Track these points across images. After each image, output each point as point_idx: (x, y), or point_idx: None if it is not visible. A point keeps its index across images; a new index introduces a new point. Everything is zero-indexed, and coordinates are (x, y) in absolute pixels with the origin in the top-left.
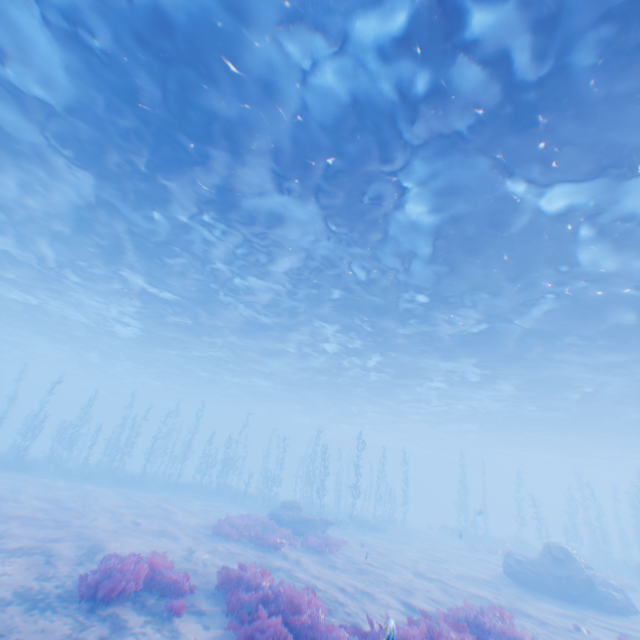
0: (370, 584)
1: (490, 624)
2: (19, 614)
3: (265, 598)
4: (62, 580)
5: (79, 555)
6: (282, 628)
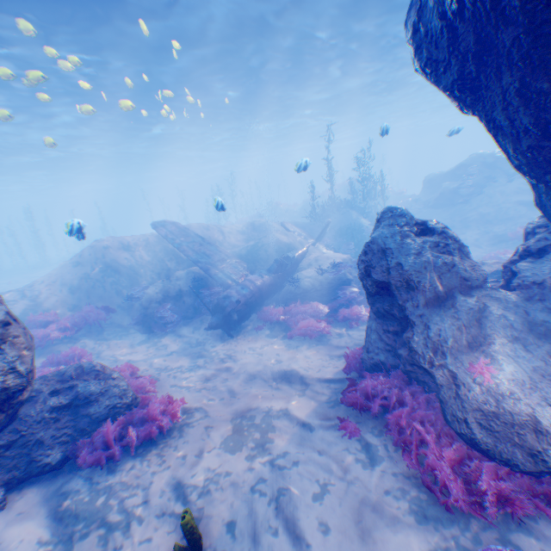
0: None
1: None
2: None
3: None
4: None
5: None
6: None
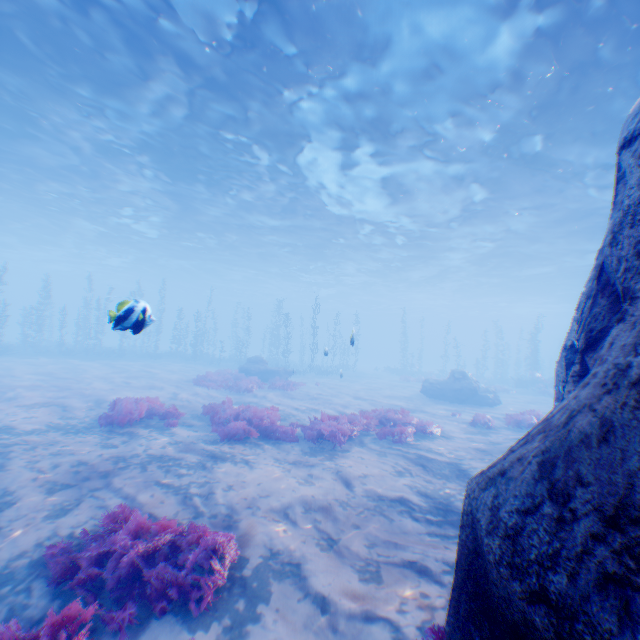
0: (317, 404)
1: (390, 415)
2: (59, 435)
3: (236, 414)
4: (82, 418)
5: (88, 404)
6: (248, 426)
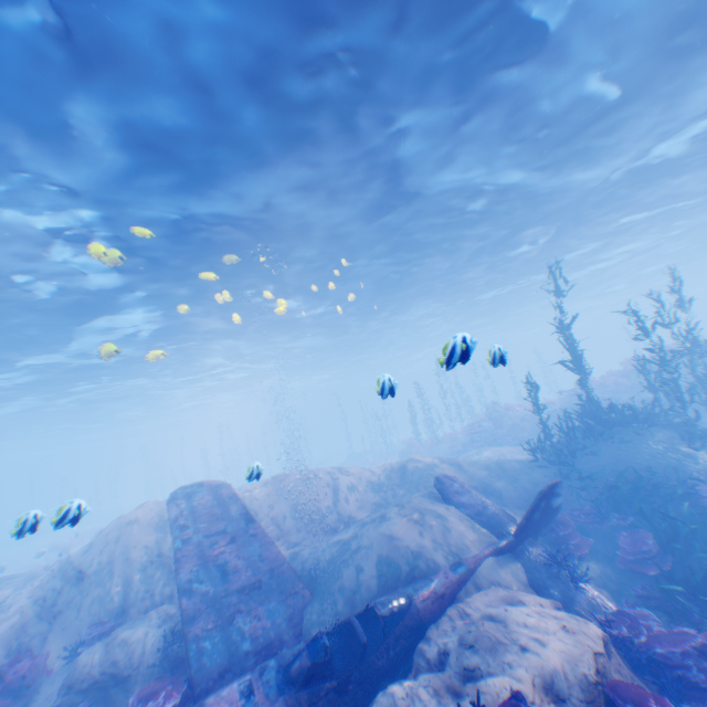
0: None
1: None
2: None
3: None
4: None
5: None
6: None
